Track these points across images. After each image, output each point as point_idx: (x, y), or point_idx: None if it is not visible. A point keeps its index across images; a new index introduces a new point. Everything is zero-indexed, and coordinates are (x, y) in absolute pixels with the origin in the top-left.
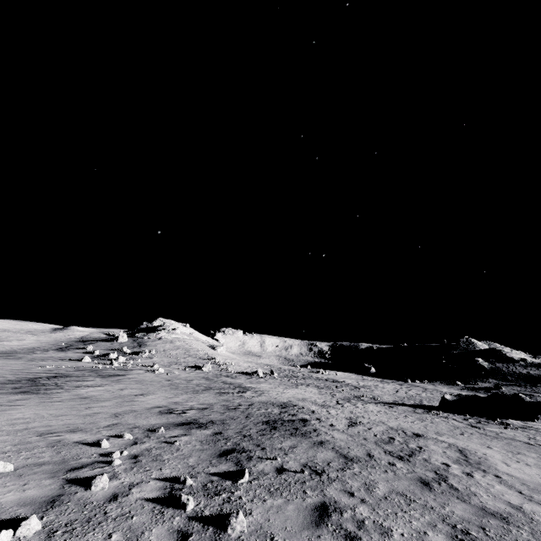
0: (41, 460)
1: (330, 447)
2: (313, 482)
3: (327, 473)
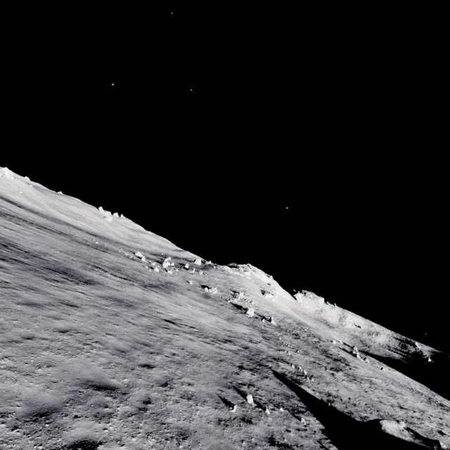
0: None
1: None
2: None
3: None
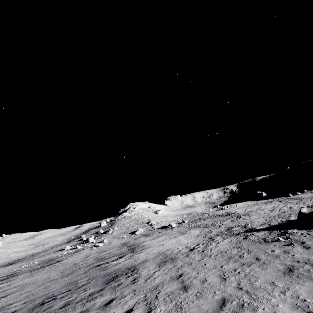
0: None
1: None
2: None
3: None
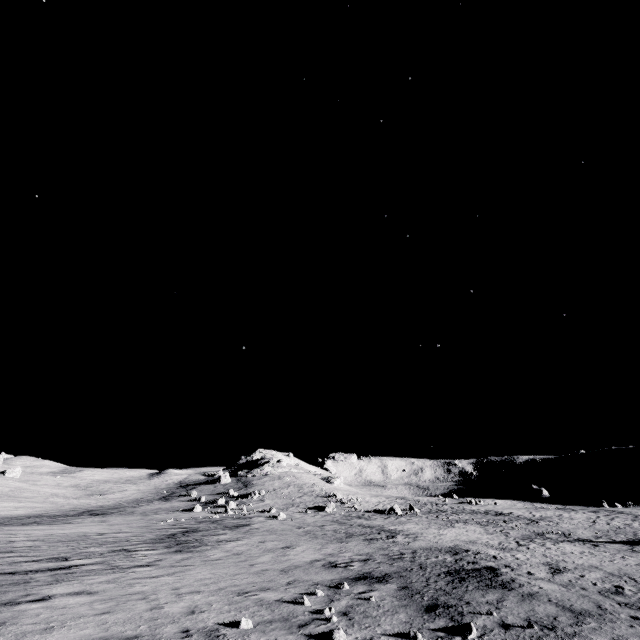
0: (265, 618)
1: (544, 600)
2: (549, 637)
3: (560, 628)
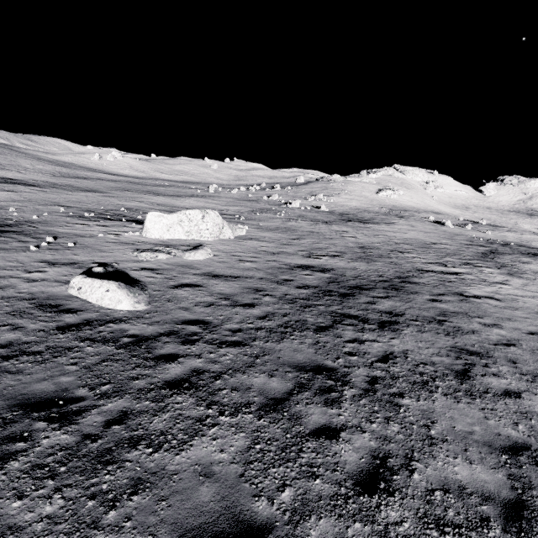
0: None
1: None
2: None
3: None
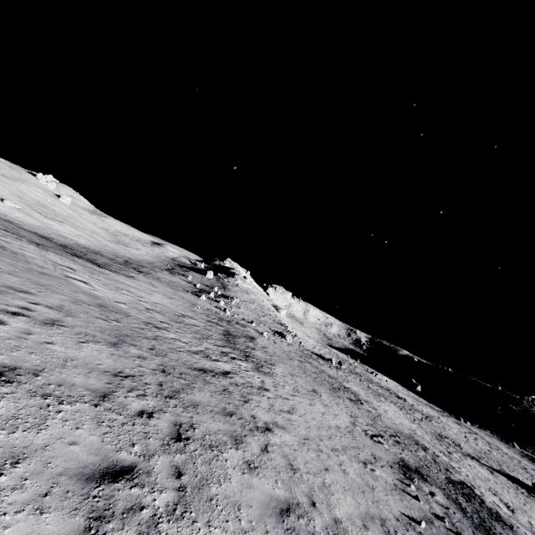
0: (417, 513)
1: None
2: None
3: None
